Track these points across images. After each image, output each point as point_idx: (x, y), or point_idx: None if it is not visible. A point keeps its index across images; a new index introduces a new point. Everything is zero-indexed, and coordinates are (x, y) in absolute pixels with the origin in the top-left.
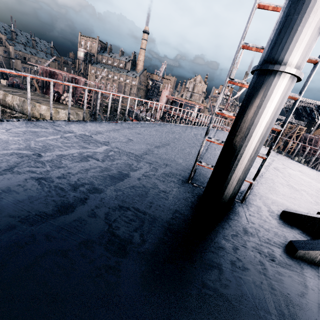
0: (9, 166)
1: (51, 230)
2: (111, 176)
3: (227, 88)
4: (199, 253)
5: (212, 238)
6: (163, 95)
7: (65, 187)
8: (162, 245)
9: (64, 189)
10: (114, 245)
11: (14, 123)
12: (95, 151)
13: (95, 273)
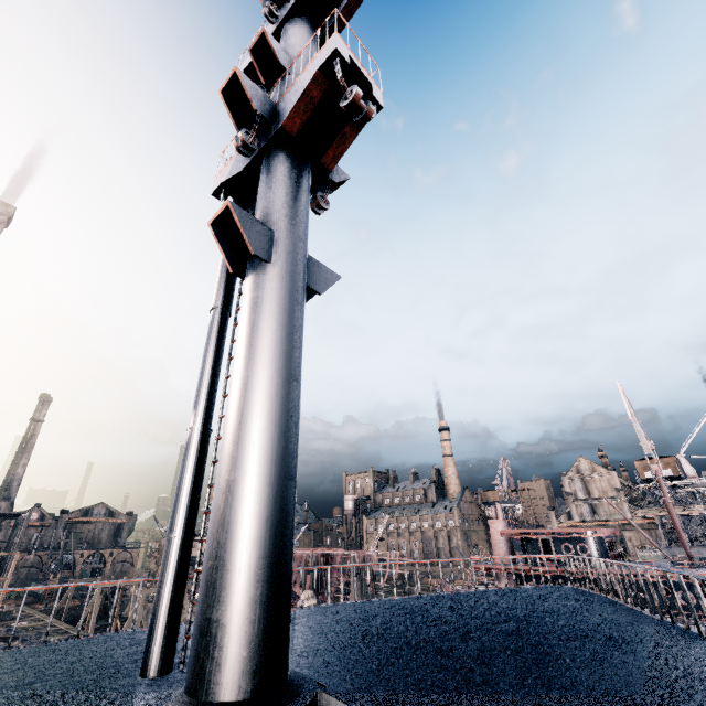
0: (34, 665)
1: (8, 691)
2: (101, 667)
3: (657, 461)
4: (73, 704)
5: (102, 699)
6: (495, 533)
7: (50, 674)
8: (56, 699)
9: (47, 675)
10: (28, 697)
11: (88, 638)
12: (127, 651)
13: (0, 704)
